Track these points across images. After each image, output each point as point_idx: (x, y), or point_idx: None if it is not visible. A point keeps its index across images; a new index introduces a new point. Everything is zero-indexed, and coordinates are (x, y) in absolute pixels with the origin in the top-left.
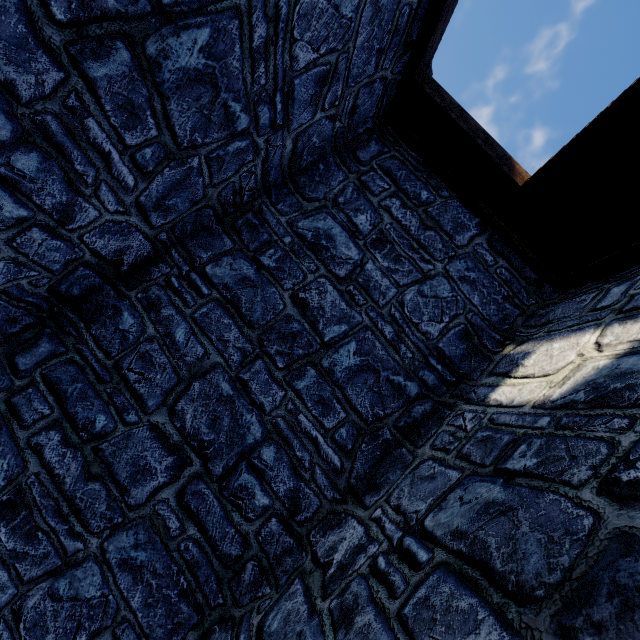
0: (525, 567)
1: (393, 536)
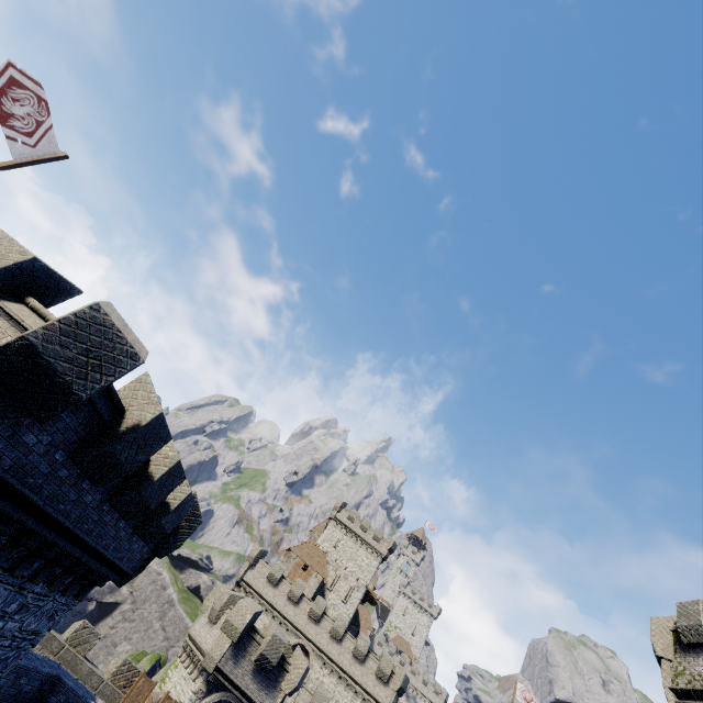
0: None
1: None
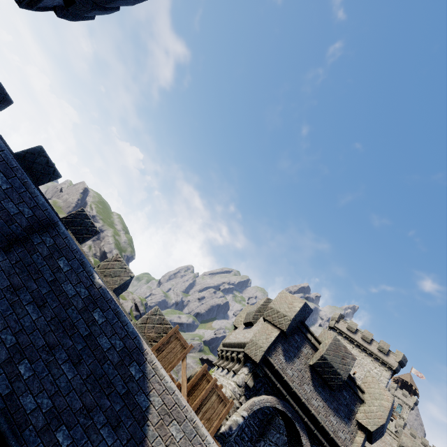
0: (279, 443)
1: (268, 442)
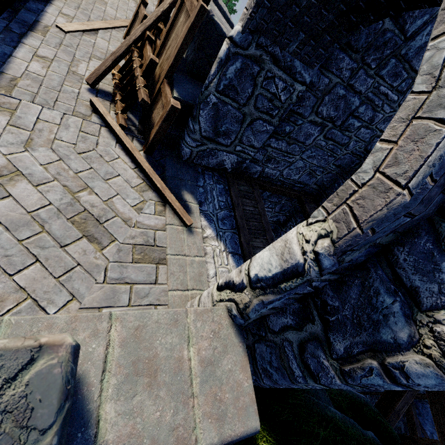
0: None
1: None
